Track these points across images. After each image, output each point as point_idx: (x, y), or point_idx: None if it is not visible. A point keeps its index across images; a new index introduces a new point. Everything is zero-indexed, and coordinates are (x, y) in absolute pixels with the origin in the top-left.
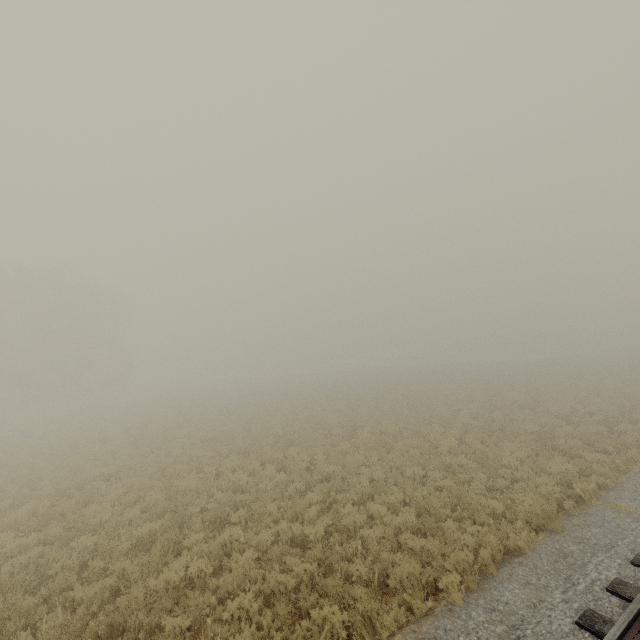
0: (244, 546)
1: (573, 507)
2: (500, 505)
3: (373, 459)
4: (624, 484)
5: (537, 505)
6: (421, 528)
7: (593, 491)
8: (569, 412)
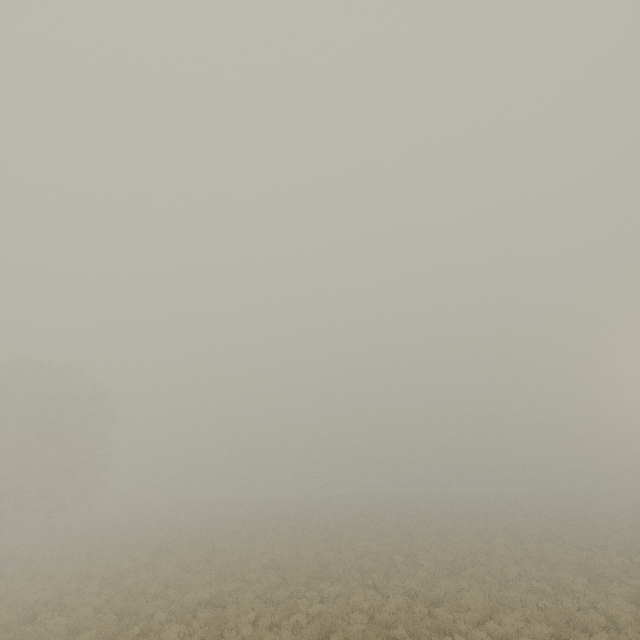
0: None
1: None
2: (602, 618)
3: (464, 584)
4: None
5: (637, 612)
6: (559, 637)
7: None
8: (587, 545)
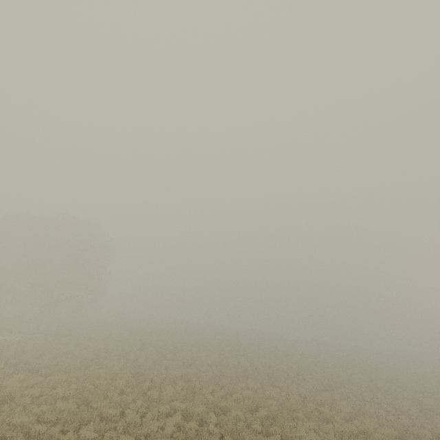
0: (319, 432)
1: None
2: (429, 433)
3: (337, 397)
4: None
5: None
6: (400, 438)
7: None
8: (419, 389)
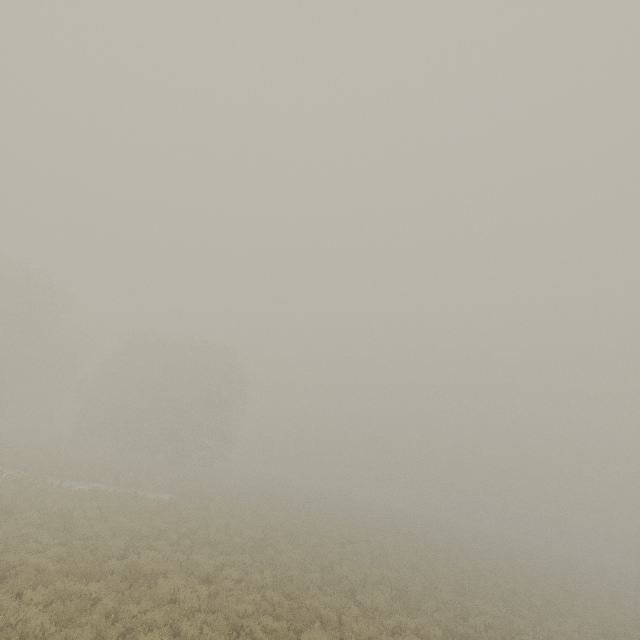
0: None
1: None
2: None
3: None
4: None
5: None
6: None
7: None
8: None
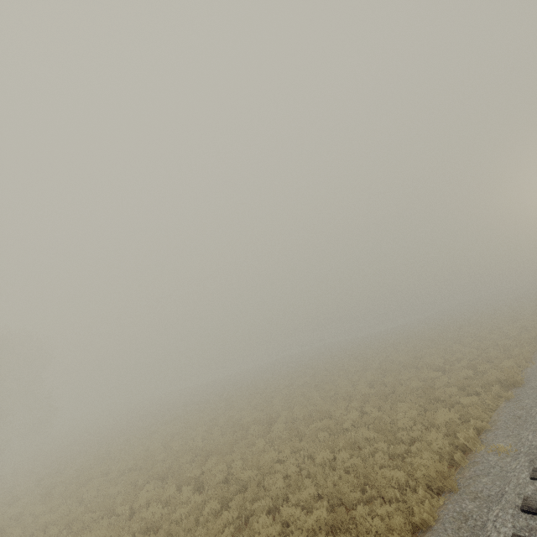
0: None
1: (462, 459)
2: (402, 474)
3: (286, 452)
4: (496, 422)
5: (431, 467)
6: (334, 524)
7: (474, 436)
8: (442, 363)
